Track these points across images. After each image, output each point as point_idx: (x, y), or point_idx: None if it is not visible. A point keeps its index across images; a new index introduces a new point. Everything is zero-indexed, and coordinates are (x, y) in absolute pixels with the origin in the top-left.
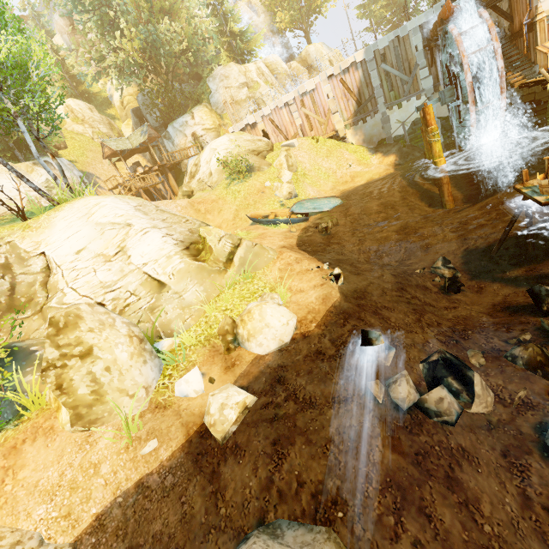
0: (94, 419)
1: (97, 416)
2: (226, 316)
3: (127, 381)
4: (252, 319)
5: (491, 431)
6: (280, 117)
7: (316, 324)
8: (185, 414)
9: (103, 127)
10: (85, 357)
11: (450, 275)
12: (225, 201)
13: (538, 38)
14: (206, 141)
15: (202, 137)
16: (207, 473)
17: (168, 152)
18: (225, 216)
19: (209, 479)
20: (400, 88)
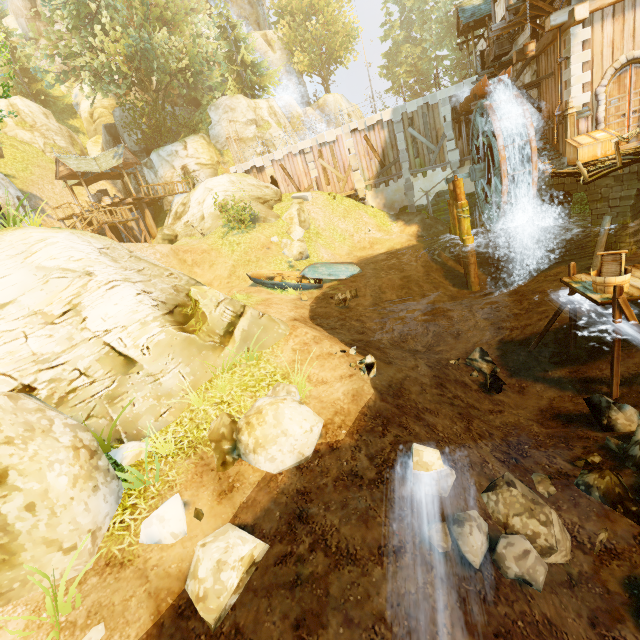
0: None
1: None
2: (222, 413)
3: (62, 525)
4: (263, 423)
5: (574, 588)
6: (294, 165)
7: (347, 431)
8: (155, 576)
9: (61, 139)
10: None
11: (489, 370)
12: (219, 253)
13: (568, 131)
14: (199, 177)
15: (195, 173)
16: None
17: (148, 183)
18: (218, 272)
19: None
20: (426, 156)
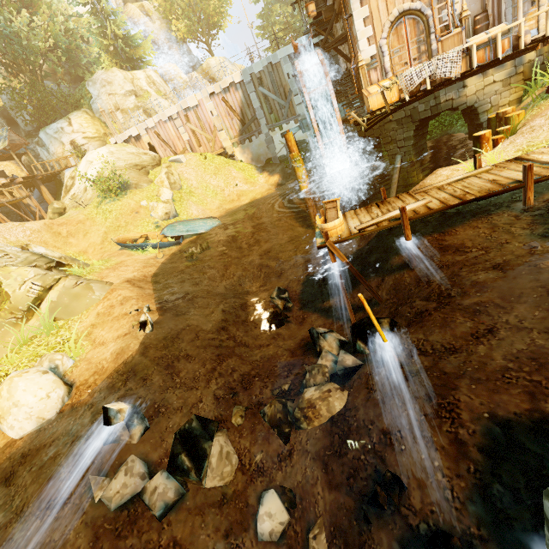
0: None
1: None
2: None
3: None
4: None
5: (223, 506)
6: (166, 131)
7: (92, 390)
8: None
9: None
10: None
11: (282, 306)
12: (94, 222)
13: (362, 82)
14: (89, 150)
15: (84, 146)
16: None
17: (43, 160)
18: (91, 239)
19: None
20: (279, 112)
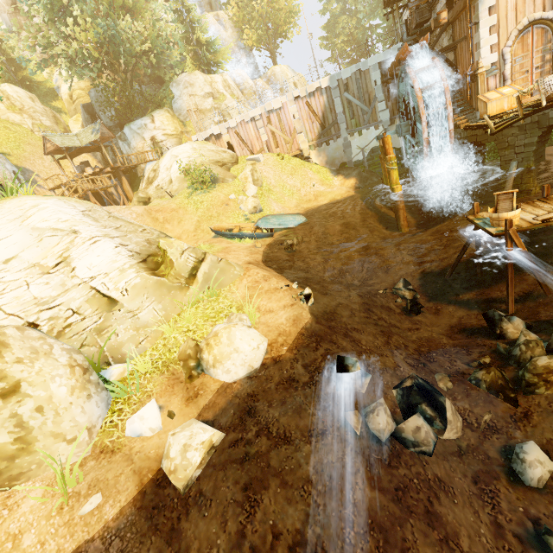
0: (17, 474)
1: (21, 470)
2: (188, 338)
3: (65, 422)
4: (219, 343)
5: (462, 457)
6: (246, 131)
7: (288, 348)
8: (138, 459)
9: (46, 119)
10: (8, 395)
11: (411, 297)
12: (186, 210)
13: (479, 88)
14: (166, 146)
15: (163, 142)
16: (164, 531)
17: (123, 154)
18: (185, 227)
19: (167, 539)
20: (360, 117)
